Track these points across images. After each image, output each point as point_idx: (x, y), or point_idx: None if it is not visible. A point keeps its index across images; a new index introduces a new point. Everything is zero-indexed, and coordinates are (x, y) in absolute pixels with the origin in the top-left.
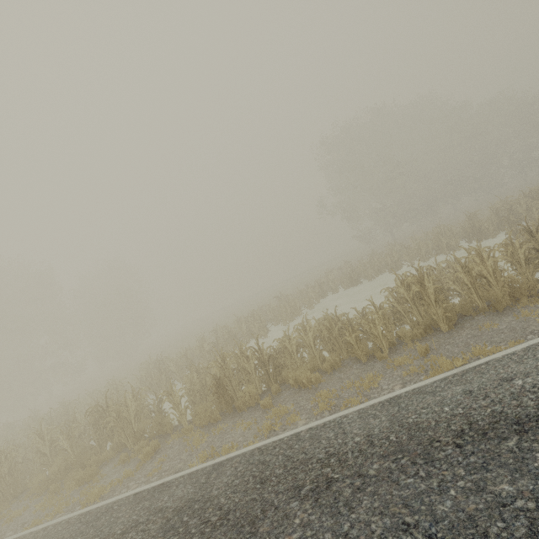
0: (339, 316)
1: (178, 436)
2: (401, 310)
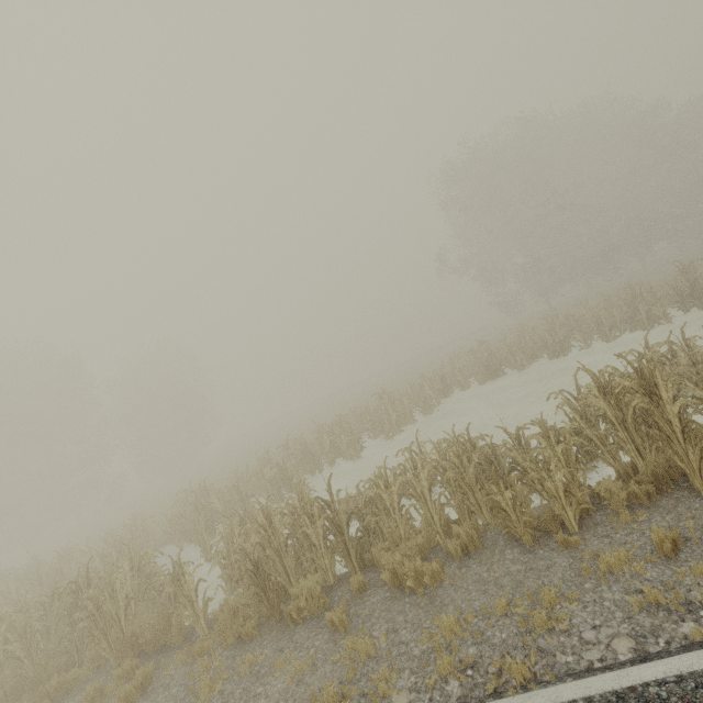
0: (475, 440)
1: (185, 660)
2: (594, 436)
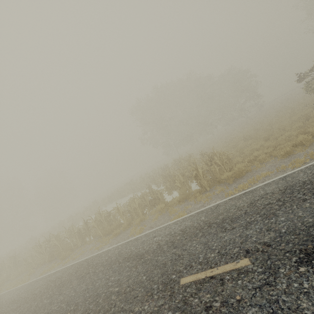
0: None
1: None
2: None
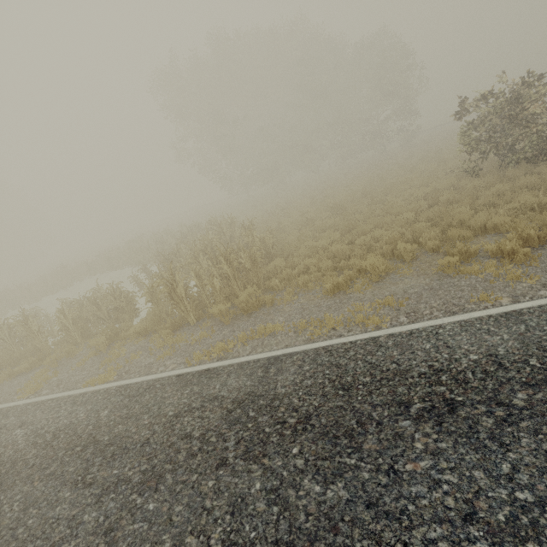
0: None
1: None
2: None
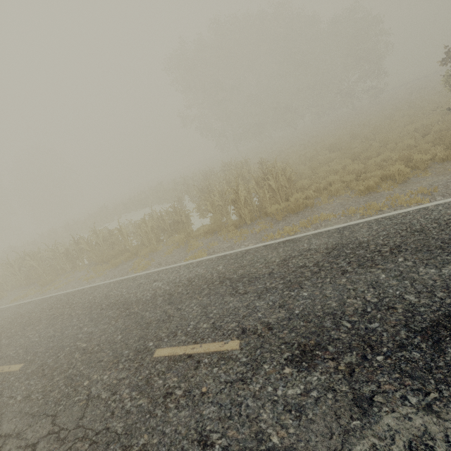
0: None
1: None
2: None
